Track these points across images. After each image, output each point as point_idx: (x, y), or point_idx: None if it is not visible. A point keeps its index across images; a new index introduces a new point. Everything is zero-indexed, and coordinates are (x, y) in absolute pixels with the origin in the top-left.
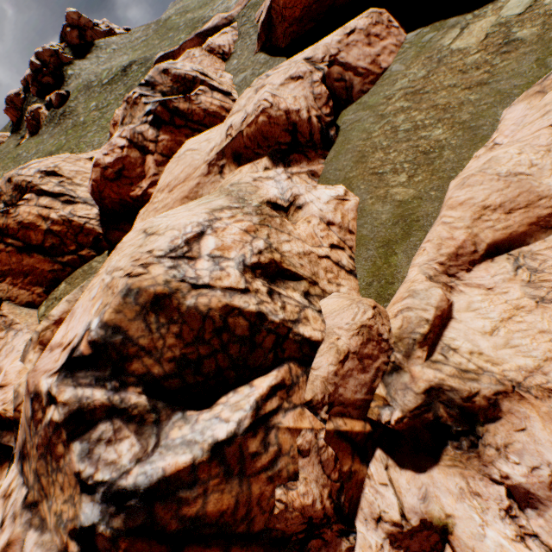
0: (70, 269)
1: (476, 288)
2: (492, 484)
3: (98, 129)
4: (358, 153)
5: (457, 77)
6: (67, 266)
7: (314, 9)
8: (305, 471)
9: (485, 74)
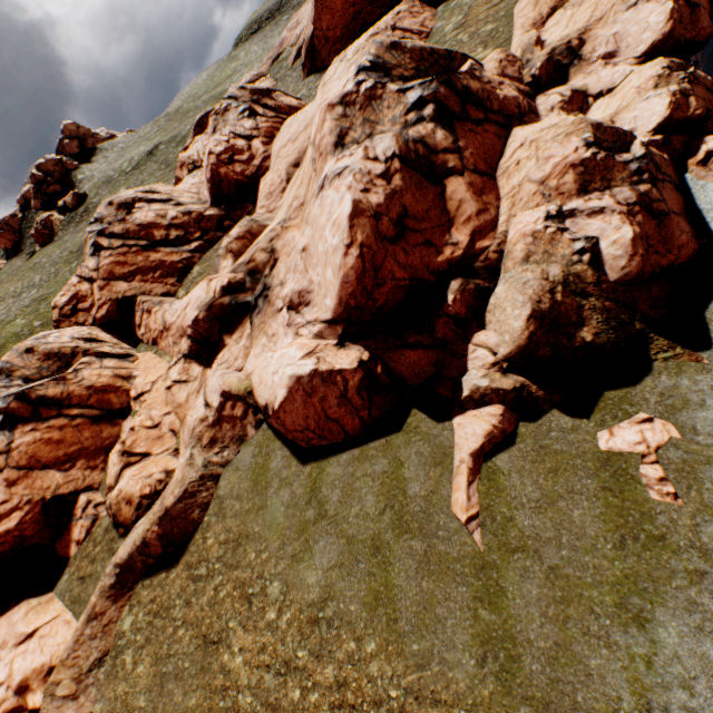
0: (198, 255)
1: (550, 29)
2: (595, 64)
3: None
4: None
5: (486, 7)
6: (195, 253)
7: (351, 28)
8: (506, 90)
9: None
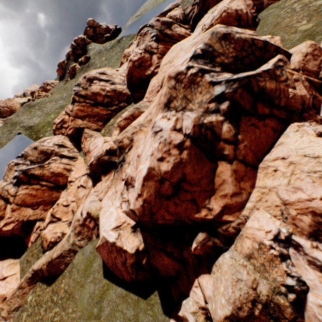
0: (114, 113)
1: None
2: None
3: (109, 67)
4: (274, 23)
5: None
6: (113, 112)
7: None
8: (298, 86)
9: None
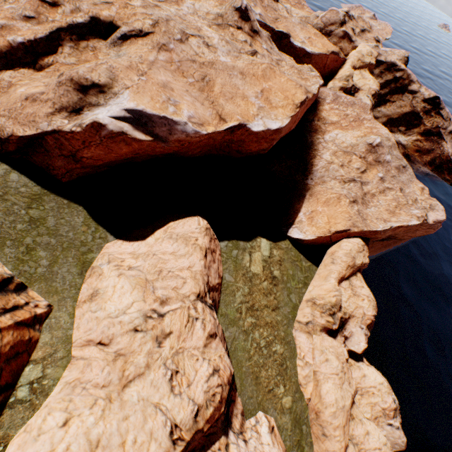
0: None
1: None
2: None
3: None
4: (253, 374)
5: (265, 298)
6: None
7: (117, 162)
8: None
9: (275, 300)
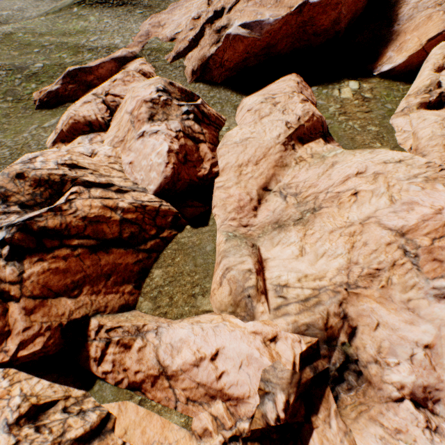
0: (155, 254)
1: None
2: None
3: None
4: (347, 137)
5: (356, 108)
6: (151, 252)
7: (239, 65)
8: None
9: (367, 108)
